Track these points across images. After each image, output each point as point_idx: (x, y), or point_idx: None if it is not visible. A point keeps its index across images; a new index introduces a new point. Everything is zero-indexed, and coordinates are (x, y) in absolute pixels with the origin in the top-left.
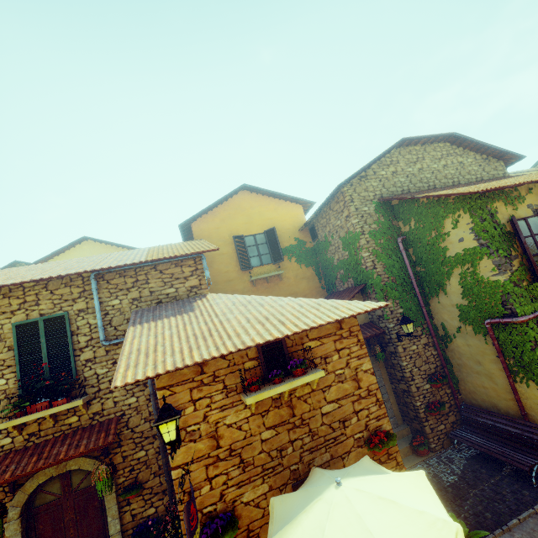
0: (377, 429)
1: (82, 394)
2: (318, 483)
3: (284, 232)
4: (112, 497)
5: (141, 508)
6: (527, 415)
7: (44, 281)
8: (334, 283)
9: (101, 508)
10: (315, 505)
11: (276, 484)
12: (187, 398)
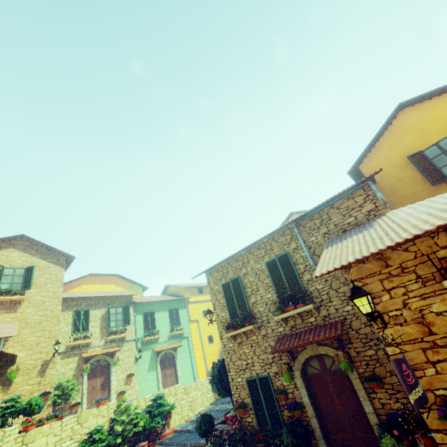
0: None
1: (311, 302)
2: None
3: None
4: (357, 381)
5: (387, 399)
6: None
7: (271, 236)
8: None
9: (352, 389)
10: None
11: None
12: (380, 288)
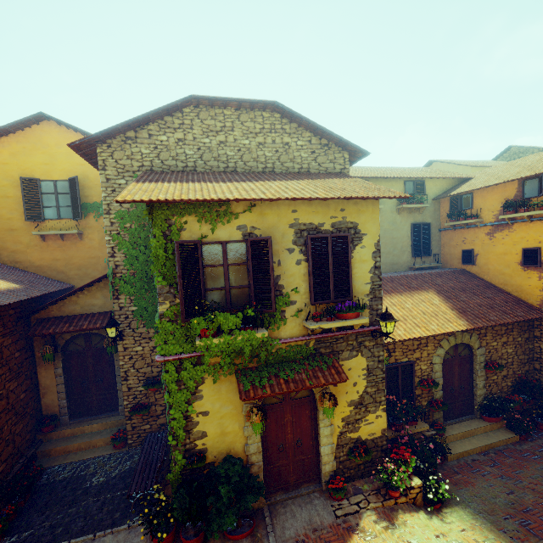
0: None
1: None
2: None
3: (97, 184)
4: None
5: None
6: None
7: None
8: None
9: None
10: None
11: None
12: None
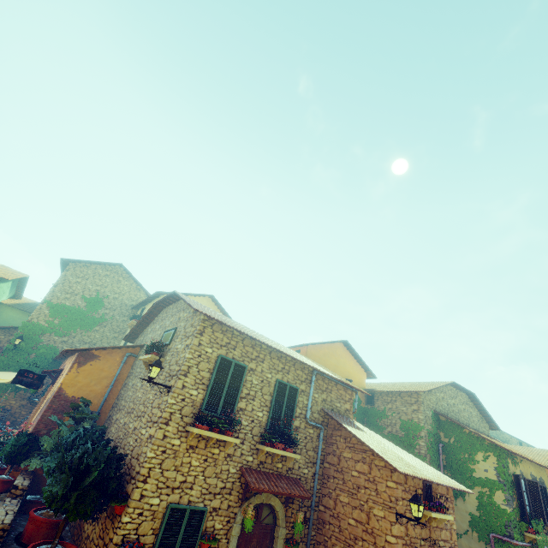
0: None
1: (294, 450)
2: None
3: None
4: (282, 541)
5: None
6: None
7: (294, 360)
8: None
9: (268, 547)
10: None
11: None
12: (401, 495)
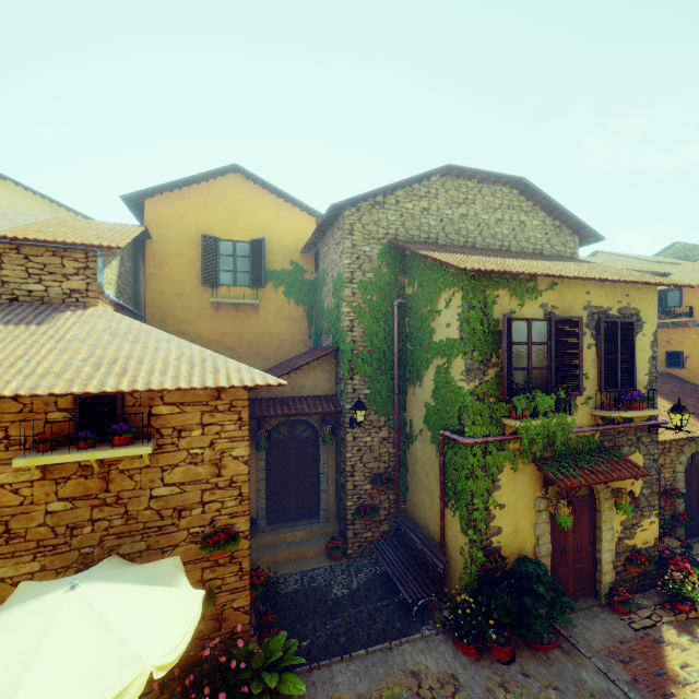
0: (227, 528)
1: None
2: (68, 579)
3: (279, 249)
4: None
5: None
6: (446, 545)
7: None
8: (319, 335)
9: None
10: (26, 606)
11: (53, 565)
12: None
